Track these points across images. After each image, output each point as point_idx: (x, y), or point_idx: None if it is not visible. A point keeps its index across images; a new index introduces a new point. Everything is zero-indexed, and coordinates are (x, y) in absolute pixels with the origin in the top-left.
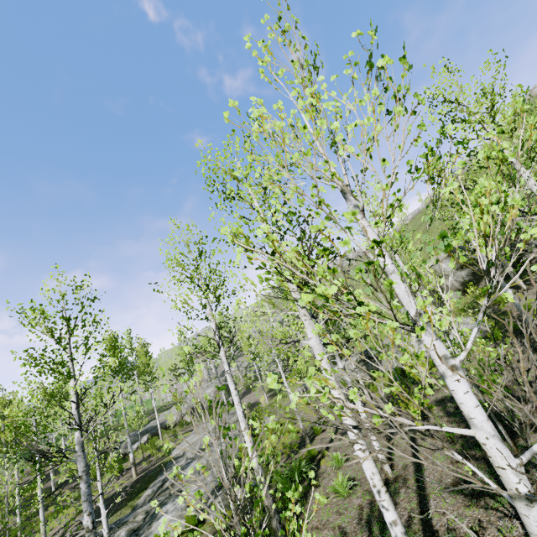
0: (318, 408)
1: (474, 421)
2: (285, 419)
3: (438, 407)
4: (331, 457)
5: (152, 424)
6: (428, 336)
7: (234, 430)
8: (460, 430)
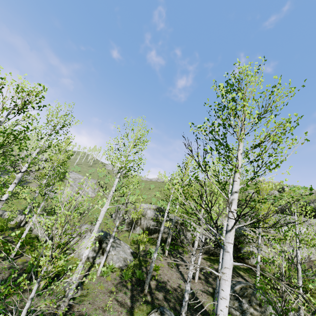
0: None
1: None
2: None
3: None
4: None
5: None
6: None
7: None
8: None
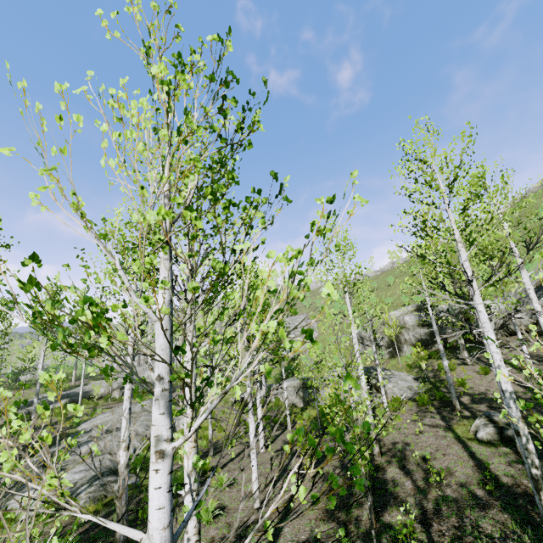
0: (242, 421)
1: (149, 525)
2: (207, 424)
3: (339, 456)
4: (217, 478)
5: (77, 389)
6: (156, 406)
7: (150, 420)
8: (130, 532)
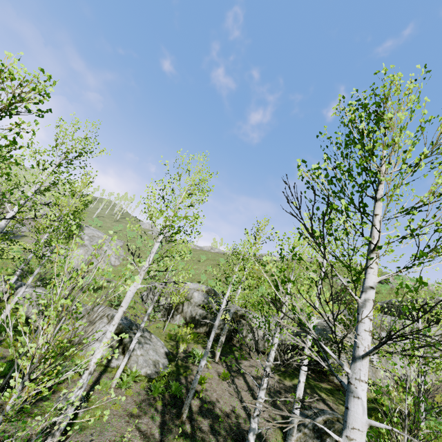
0: None
1: None
2: None
3: None
4: None
5: None
6: None
7: None
8: None
